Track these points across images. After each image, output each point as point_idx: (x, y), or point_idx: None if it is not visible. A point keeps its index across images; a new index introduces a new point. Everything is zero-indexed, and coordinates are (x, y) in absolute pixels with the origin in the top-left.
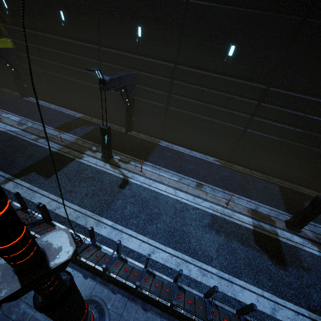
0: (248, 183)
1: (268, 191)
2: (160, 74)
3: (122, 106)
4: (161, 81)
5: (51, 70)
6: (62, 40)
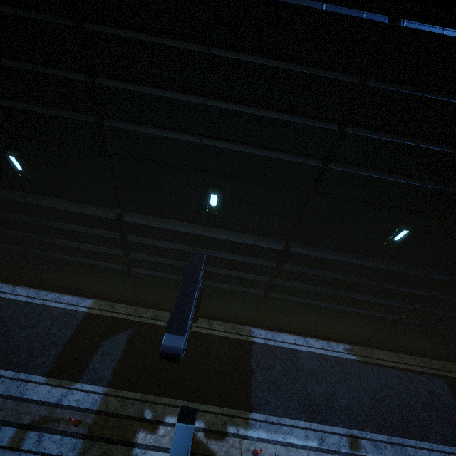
0: (410, 396)
1: (440, 402)
2: (256, 258)
3: (174, 288)
4: (258, 266)
5: (4, 243)
6: (25, 202)
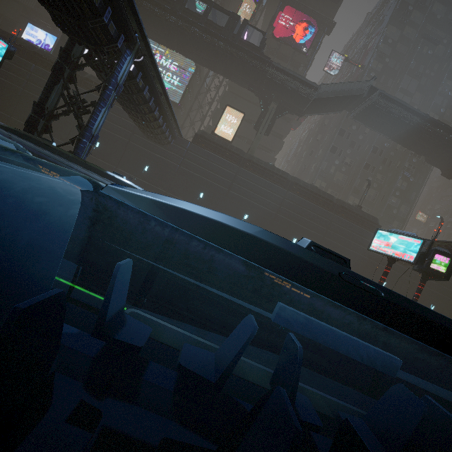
0: None
1: None
2: None
3: None
4: None
5: None
6: None
